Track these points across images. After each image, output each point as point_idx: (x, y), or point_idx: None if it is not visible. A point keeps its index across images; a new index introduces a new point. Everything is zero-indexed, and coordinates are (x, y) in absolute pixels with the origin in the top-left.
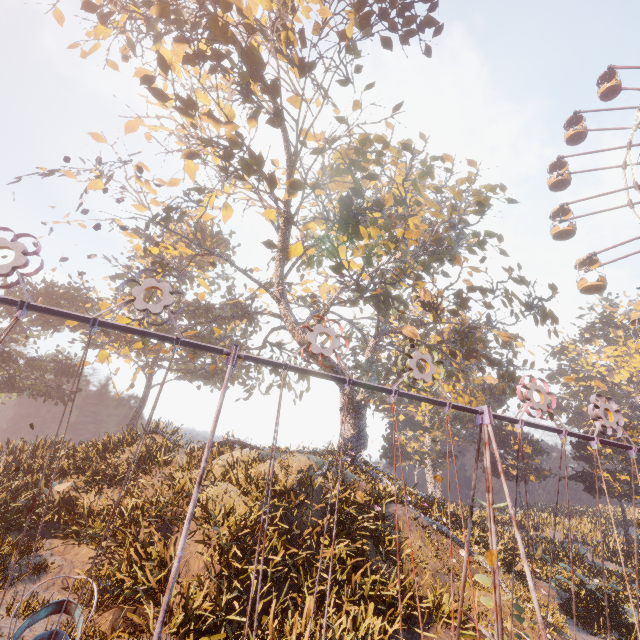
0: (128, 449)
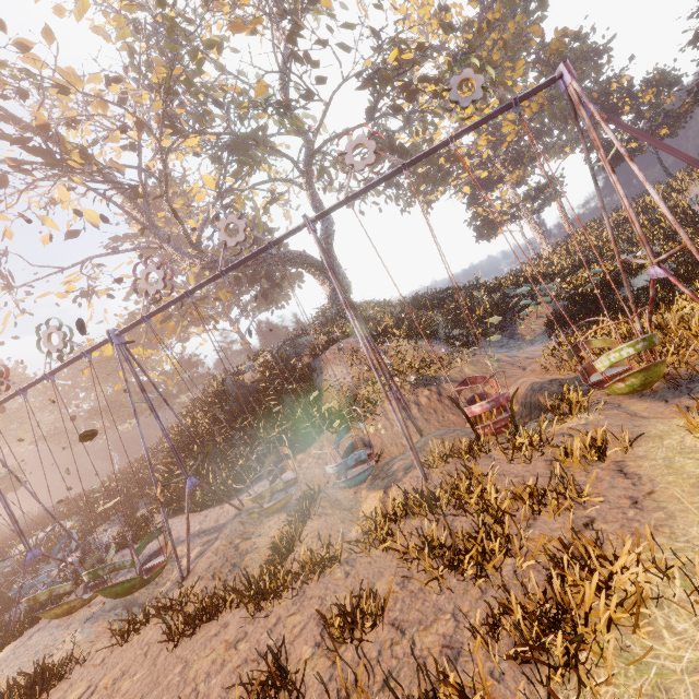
0: None
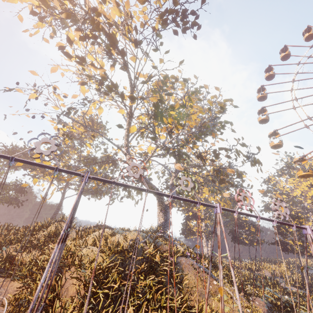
0: (46, 229)
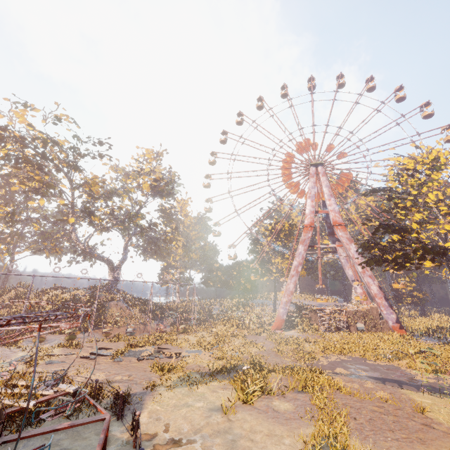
0: (7, 295)
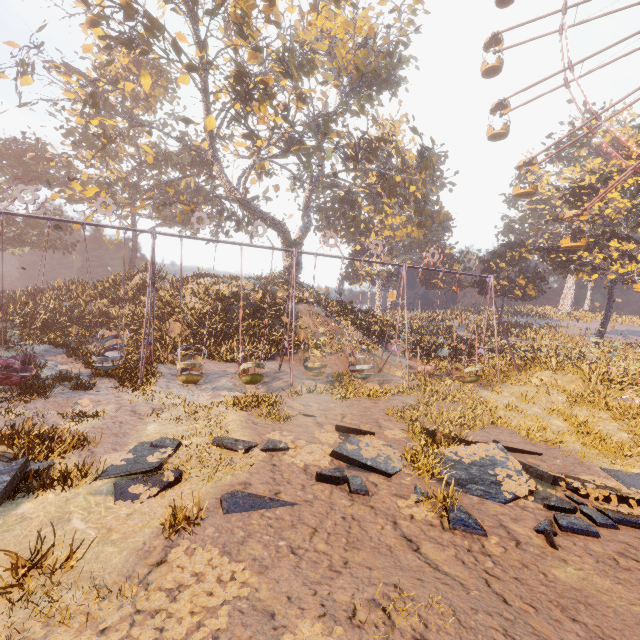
0: (131, 283)
